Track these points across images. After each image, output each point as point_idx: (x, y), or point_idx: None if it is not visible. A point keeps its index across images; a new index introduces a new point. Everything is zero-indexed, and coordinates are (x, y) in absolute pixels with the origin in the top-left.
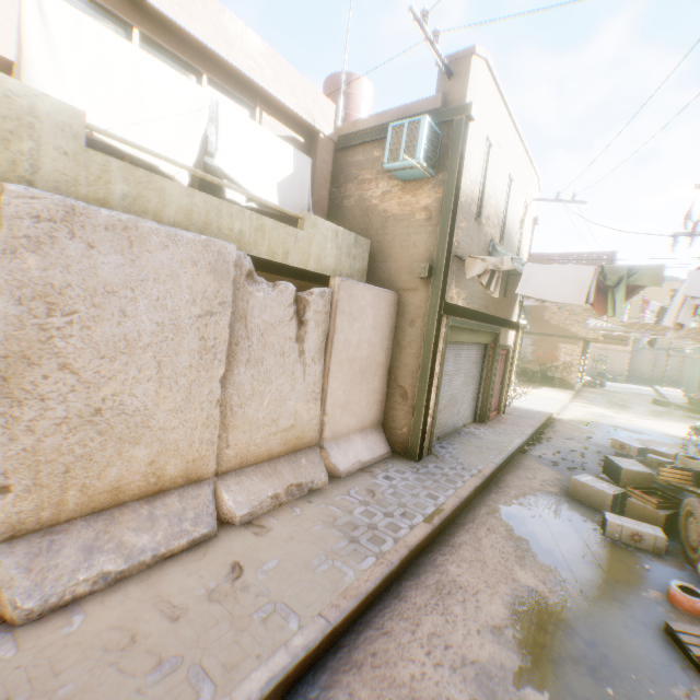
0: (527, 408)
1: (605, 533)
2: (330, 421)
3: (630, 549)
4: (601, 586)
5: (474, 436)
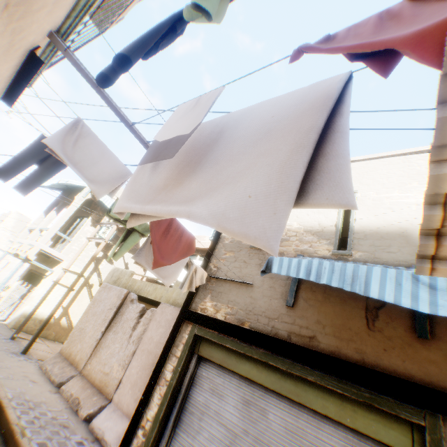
0: None
1: None
2: (122, 389)
3: None
4: None
5: None
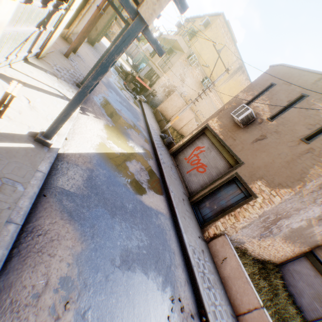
0: (103, 44)
1: (119, 75)
2: None
3: (121, 78)
4: (118, 79)
5: (98, 46)
